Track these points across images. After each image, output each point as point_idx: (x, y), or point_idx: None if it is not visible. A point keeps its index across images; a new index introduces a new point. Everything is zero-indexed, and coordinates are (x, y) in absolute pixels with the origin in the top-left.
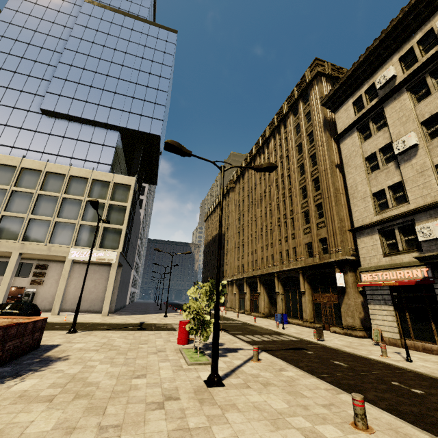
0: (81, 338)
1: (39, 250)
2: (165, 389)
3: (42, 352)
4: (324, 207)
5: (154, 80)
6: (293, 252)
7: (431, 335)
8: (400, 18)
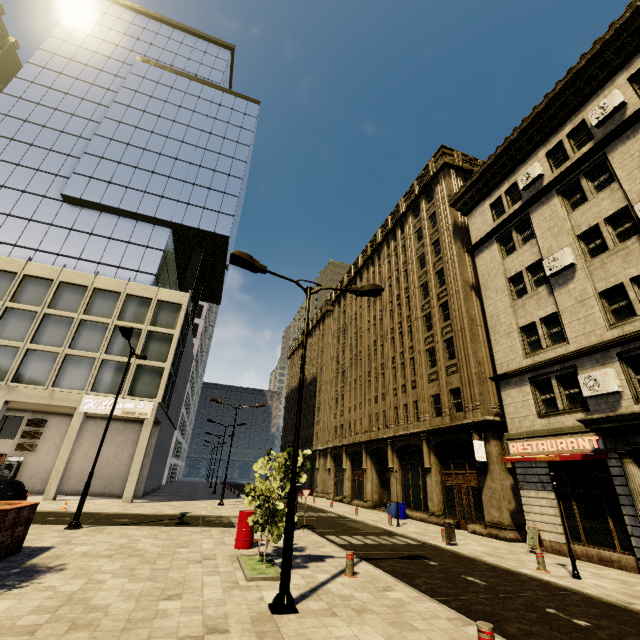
0: (86, 537)
1: (36, 397)
2: (209, 617)
3: (24, 558)
4: (456, 344)
5: (225, 162)
6: (414, 408)
7: (609, 538)
8: (545, 106)
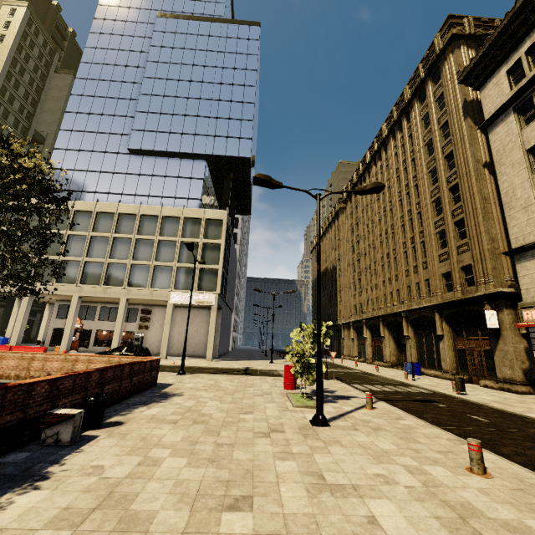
0: (190, 379)
1: (143, 295)
2: (271, 424)
3: (159, 388)
4: (467, 224)
5: (238, 92)
6: (426, 286)
7: None
8: None
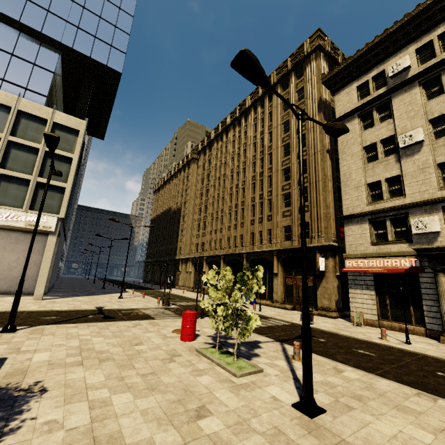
0: (32, 341)
1: None
2: (268, 436)
3: None
4: (310, 192)
5: None
6: (268, 234)
7: (408, 317)
8: (428, 5)
